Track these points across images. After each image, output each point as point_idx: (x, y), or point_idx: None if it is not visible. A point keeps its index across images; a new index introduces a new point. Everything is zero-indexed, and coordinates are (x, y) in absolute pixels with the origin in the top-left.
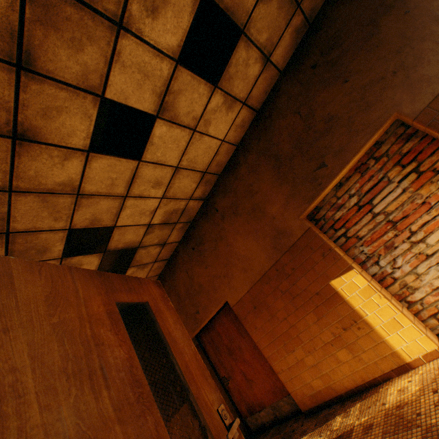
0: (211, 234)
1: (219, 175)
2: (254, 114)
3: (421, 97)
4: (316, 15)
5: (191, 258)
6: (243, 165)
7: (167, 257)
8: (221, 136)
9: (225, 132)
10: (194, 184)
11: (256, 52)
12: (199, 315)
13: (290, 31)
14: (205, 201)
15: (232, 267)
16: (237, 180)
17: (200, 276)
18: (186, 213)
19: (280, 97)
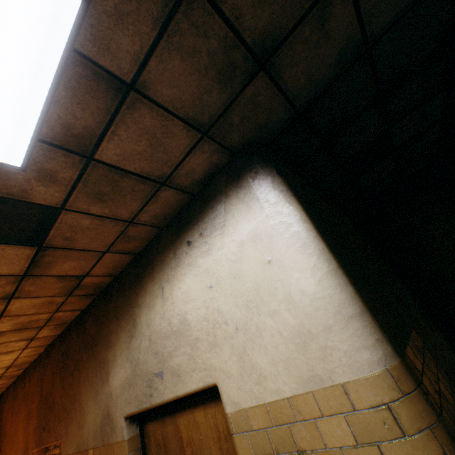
0: (19, 399)
1: (33, 361)
2: (45, 345)
3: (66, 446)
4: (73, 320)
5: (12, 403)
6: (37, 372)
7: (6, 386)
8: (13, 357)
9: (15, 356)
10: (2, 370)
11: (13, 341)
12: (1, 453)
13: (47, 329)
14: (25, 370)
15: (15, 440)
16: (34, 378)
17: (9, 424)
18: (7, 375)
19: (54, 351)
